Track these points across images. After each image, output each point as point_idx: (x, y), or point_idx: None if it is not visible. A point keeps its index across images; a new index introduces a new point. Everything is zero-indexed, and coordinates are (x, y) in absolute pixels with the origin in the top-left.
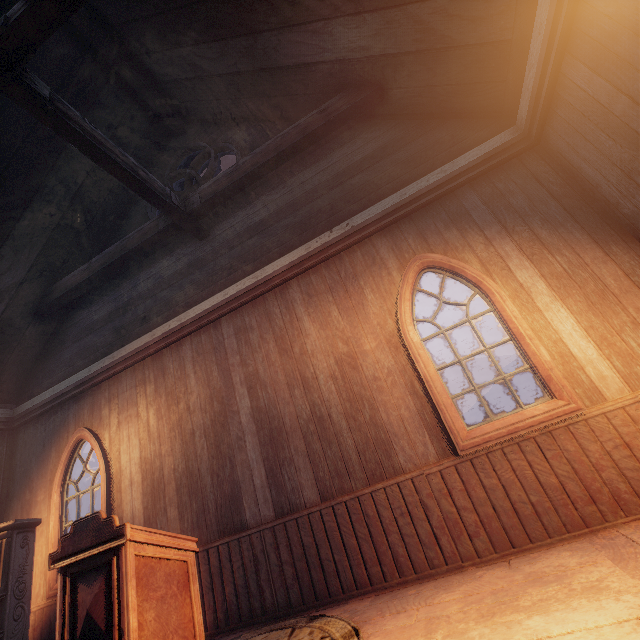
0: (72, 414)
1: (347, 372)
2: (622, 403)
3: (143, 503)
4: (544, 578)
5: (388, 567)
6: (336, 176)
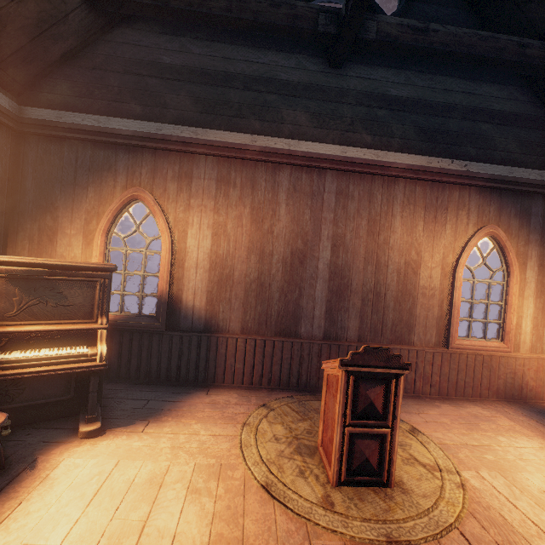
0: (122, 164)
1: (409, 273)
2: (525, 357)
3: (207, 287)
4: (482, 418)
5: None
6: (474, 109)
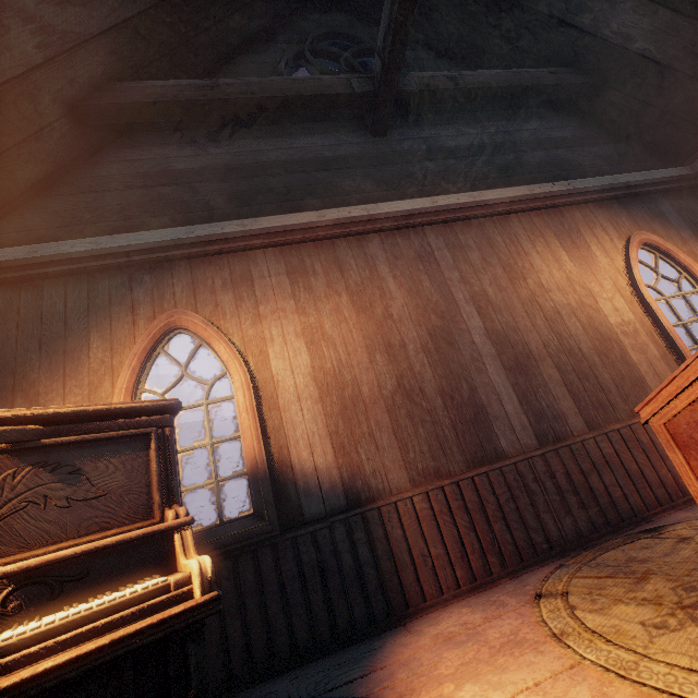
0: (142, 288)
1: (590, 313)
2: None
3: (328, 426)
4: None
5: (671, 488)
6: (538, 141)
